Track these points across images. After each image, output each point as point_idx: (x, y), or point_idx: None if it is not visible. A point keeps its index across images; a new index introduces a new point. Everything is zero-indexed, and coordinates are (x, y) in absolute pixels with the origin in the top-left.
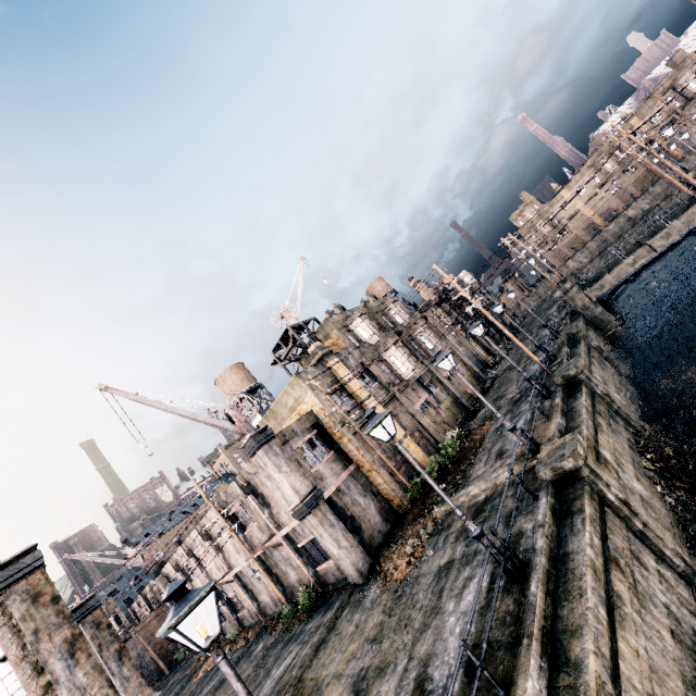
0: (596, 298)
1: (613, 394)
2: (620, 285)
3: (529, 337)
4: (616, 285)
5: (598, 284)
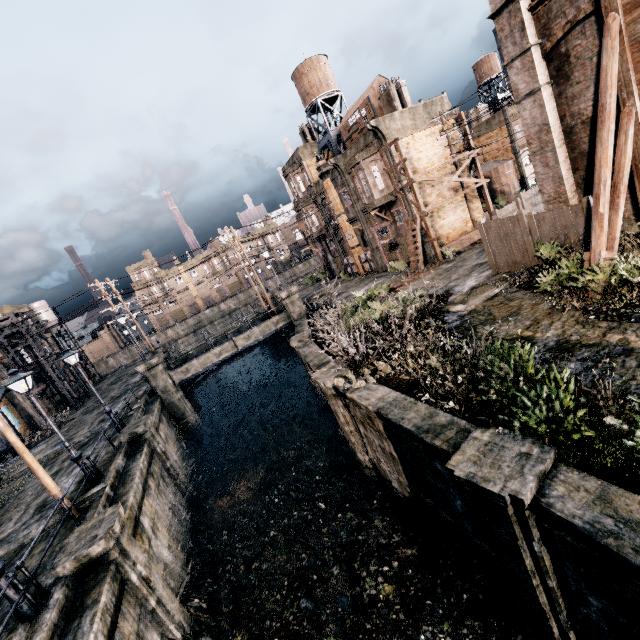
0: (180, 381)
1: (161, 549)
2: (204, 371)
3: (64, 441)
4: (200, 372)
5: (185, 367)
